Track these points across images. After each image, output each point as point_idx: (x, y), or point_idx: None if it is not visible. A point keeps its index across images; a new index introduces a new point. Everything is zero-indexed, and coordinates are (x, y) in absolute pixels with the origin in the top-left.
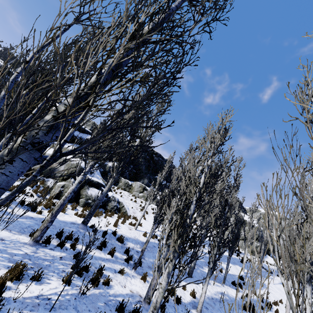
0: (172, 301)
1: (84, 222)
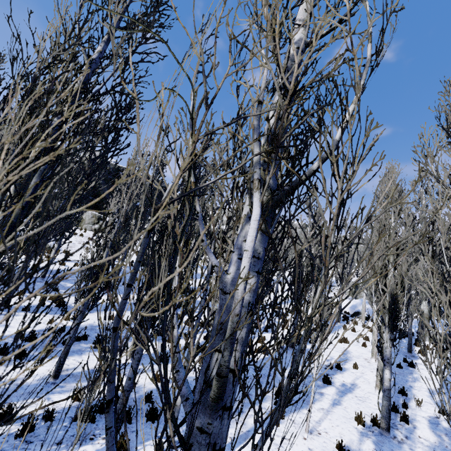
0: (54, 306)
1: None
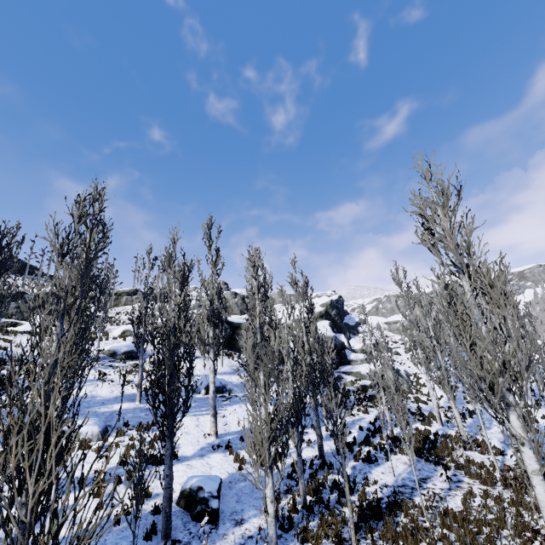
0: None
1: None
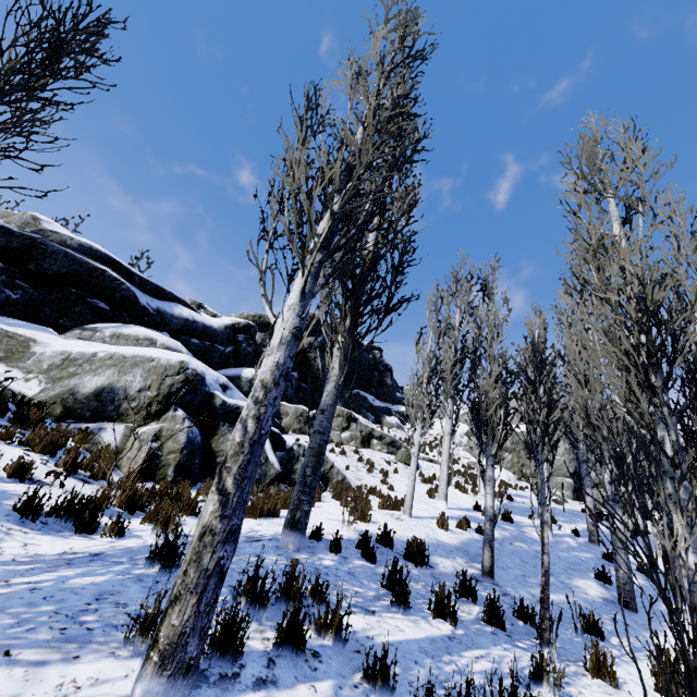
0: None
1: (297, 522)
